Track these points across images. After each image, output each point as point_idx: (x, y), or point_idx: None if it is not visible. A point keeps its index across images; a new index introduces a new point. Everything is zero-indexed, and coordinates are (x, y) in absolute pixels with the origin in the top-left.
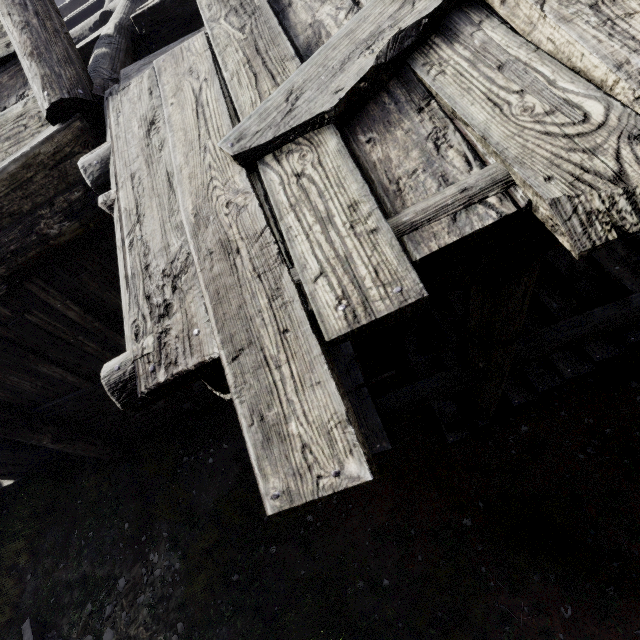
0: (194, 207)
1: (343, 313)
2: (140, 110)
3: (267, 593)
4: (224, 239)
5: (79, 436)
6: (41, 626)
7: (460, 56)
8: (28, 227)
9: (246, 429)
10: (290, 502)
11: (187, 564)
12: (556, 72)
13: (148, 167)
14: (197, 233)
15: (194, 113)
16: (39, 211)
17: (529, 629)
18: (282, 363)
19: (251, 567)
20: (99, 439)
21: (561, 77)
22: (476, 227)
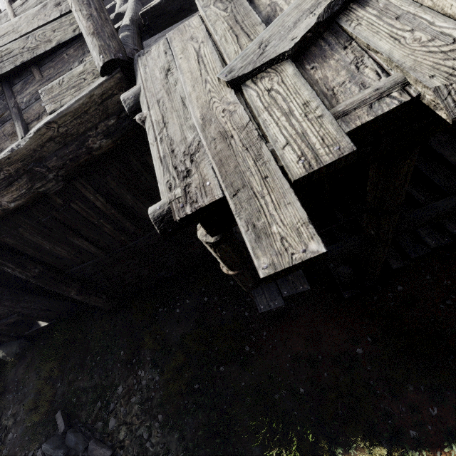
0: (201, 114)
1: (302, 164)
2: (159, 63)
3: (219, 396)
4: (222, 130)
5: (93, 292)
6: (68, 416)
7: (370, 14)
8: (81, 143)
9: (244, 233)
10: (275, 269)
11: (164, 377)
12: (434, 17)
13: (168, 95)
14: (204, 129)
15: (196, 62)
16: (89, 132)
17: (406, 422)
18: (265, 194)
19: (207, 380)
20: (104, 295)
21: (437, 20)
22: (385, 110)
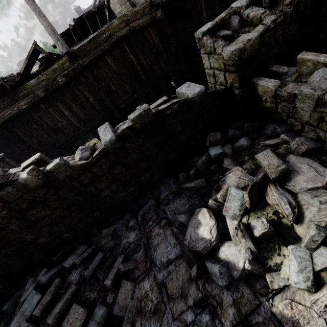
0: None
1: None
2: None
3: None
4: None
5: None
6: None
7: None
8: None
9: None
10: None
11: None
12: None
13: None
14: None
15: None
16: None
17: None
18: None
19: None
20: None
21: None
22: None
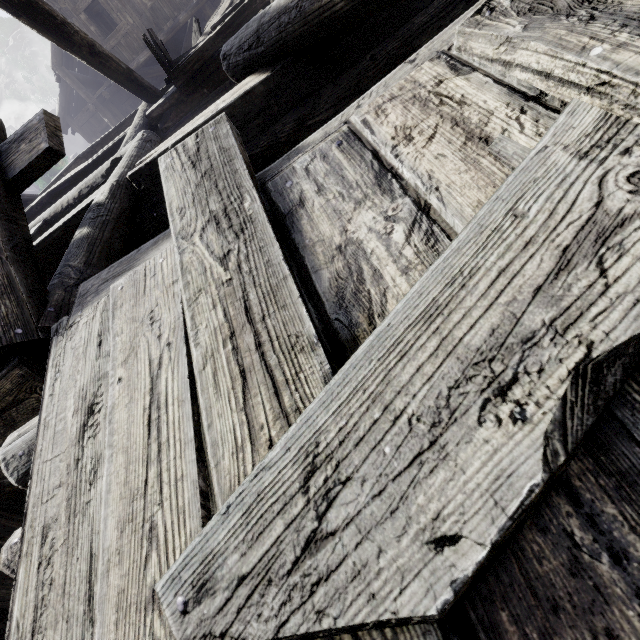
0: None
1: None
2: (81, 376)
3: None
4: None
5: None
6: None
7: None
8: None
9: None
10: None
11: None
12: None
13: (66, 523)
14: None
15: (144, 419)
16: None
17: None
18: None
19: None
20: None
21: None
22: None
